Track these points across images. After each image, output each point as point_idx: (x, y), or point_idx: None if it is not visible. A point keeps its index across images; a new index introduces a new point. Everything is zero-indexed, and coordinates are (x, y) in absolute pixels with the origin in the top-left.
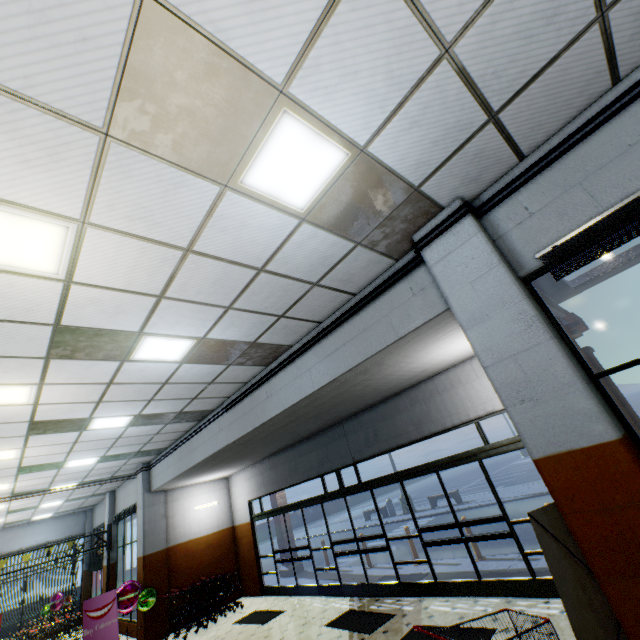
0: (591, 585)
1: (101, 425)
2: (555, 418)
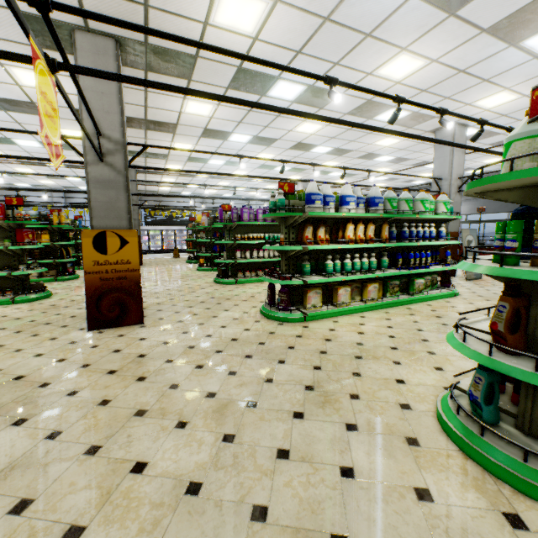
0: None
1: (470, 172)
2: None
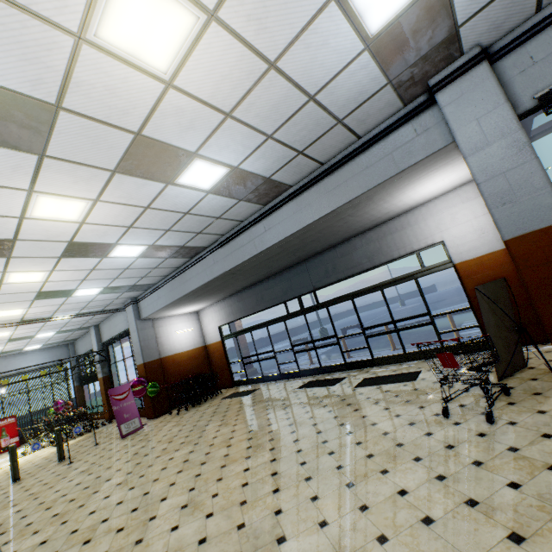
0: (502, 327)
1: (119, 253)
2: (526, 212)
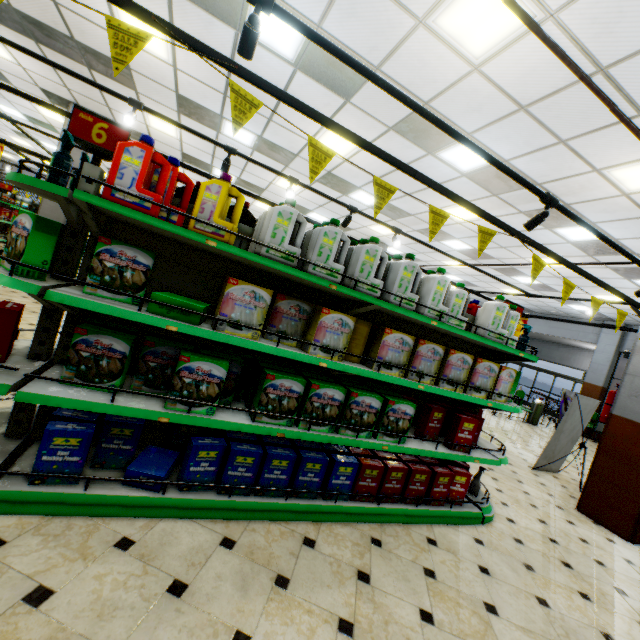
0: None
1: None
2: (594, 378)
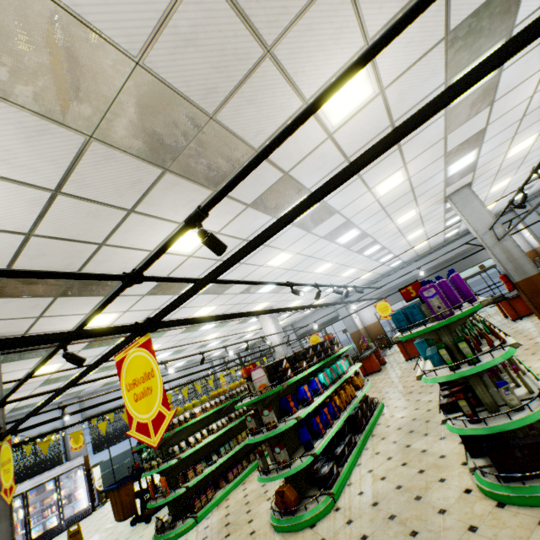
0: None
1: (393, 264)
2: None
